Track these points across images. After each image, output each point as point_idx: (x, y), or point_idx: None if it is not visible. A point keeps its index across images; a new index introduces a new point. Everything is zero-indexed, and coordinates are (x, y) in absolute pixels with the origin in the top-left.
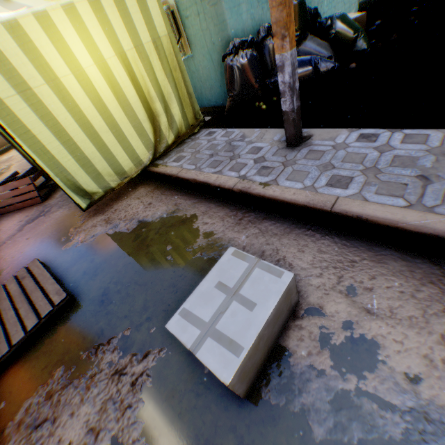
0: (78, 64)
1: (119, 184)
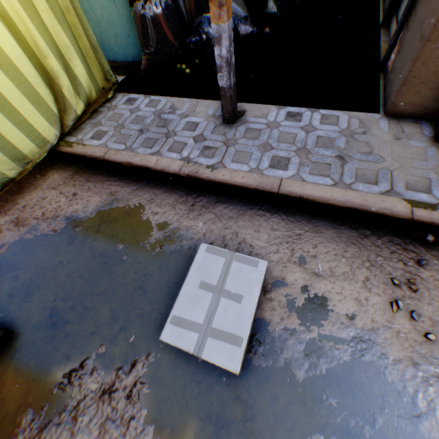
0: None
1: (20, 173)
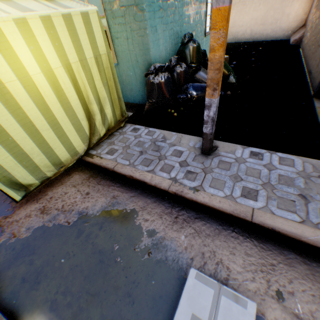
0: (25, 71)
1: (55, 173)
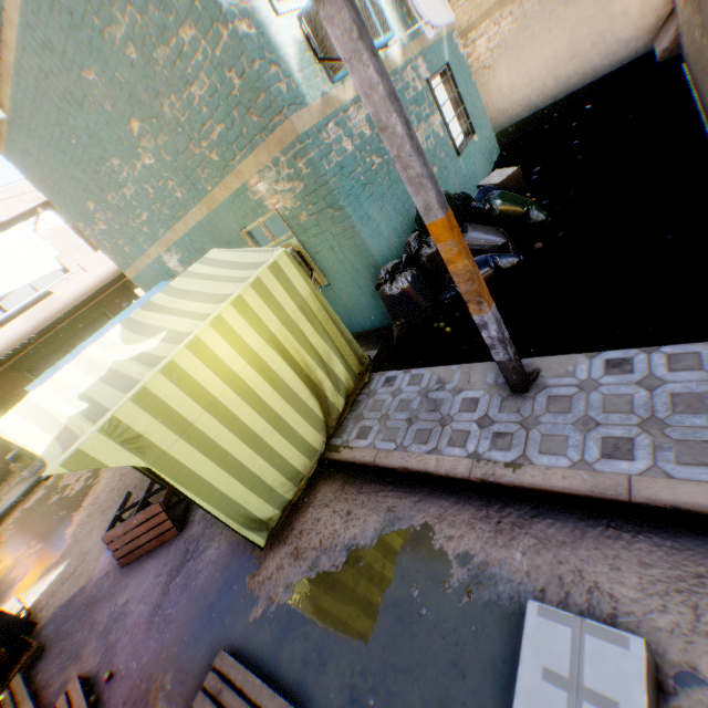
0: (231, 372)
1: (295, 492)
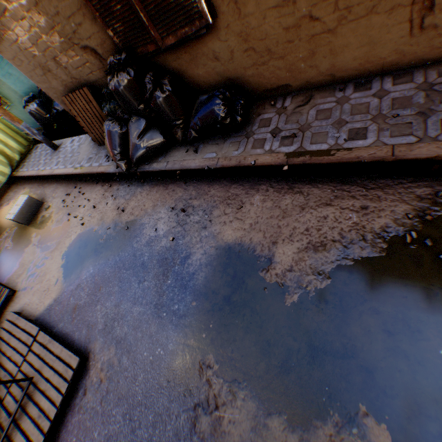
0: None
1: (1, 188)
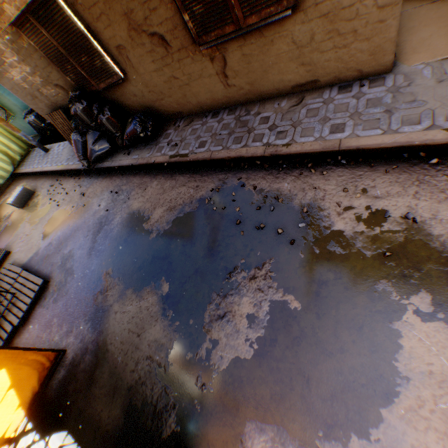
0: None
1: (5, 182)
